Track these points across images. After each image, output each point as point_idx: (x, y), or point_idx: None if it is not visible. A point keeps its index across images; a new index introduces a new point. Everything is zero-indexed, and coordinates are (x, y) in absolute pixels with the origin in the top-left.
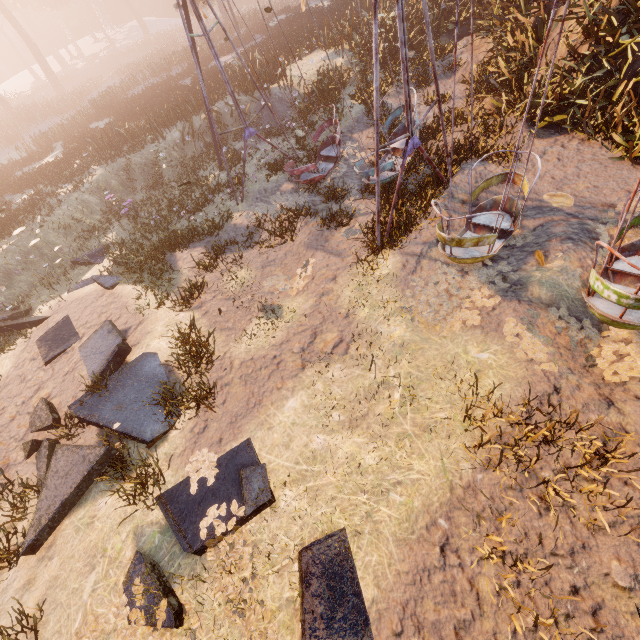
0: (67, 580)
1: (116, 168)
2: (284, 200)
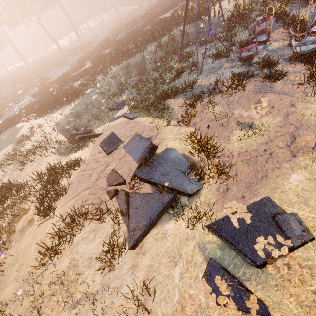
0: (159, 268)
1: (122, 66)
2: (227, 71)
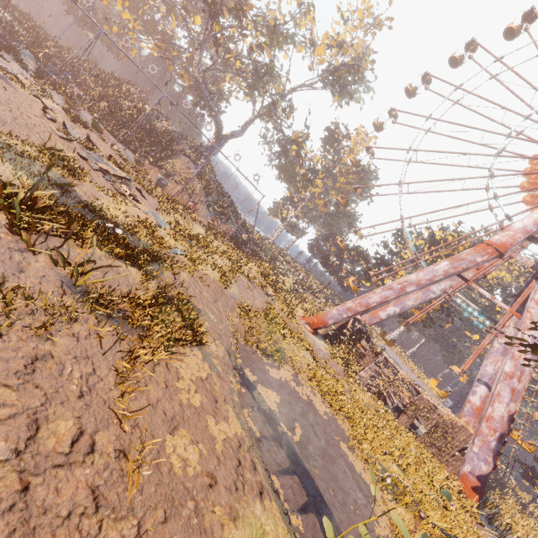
0: None
1: None
2: None
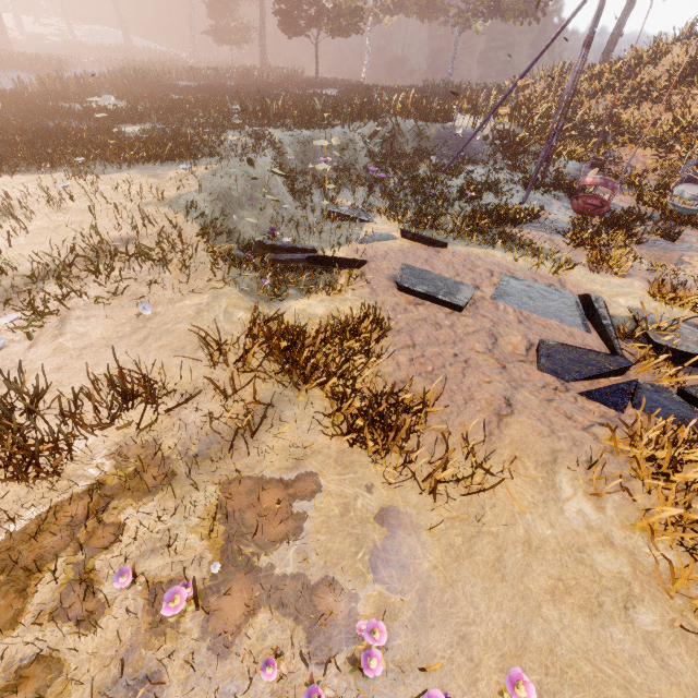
0: None
1: (292, 137)
2: (570, 212)
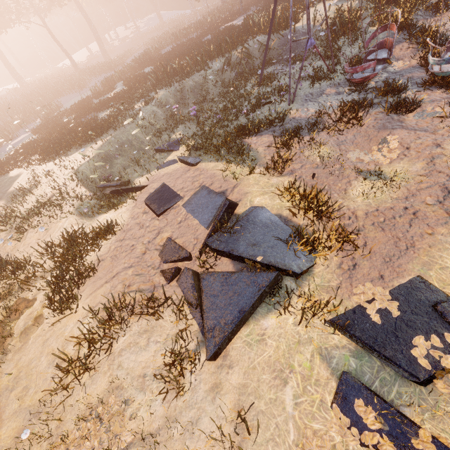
0: (258, 389)
1: (173, 90)
2: (332, 99)
